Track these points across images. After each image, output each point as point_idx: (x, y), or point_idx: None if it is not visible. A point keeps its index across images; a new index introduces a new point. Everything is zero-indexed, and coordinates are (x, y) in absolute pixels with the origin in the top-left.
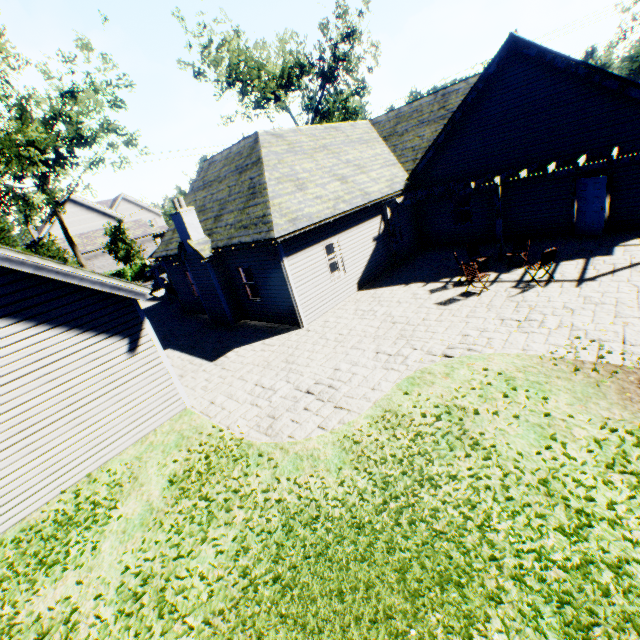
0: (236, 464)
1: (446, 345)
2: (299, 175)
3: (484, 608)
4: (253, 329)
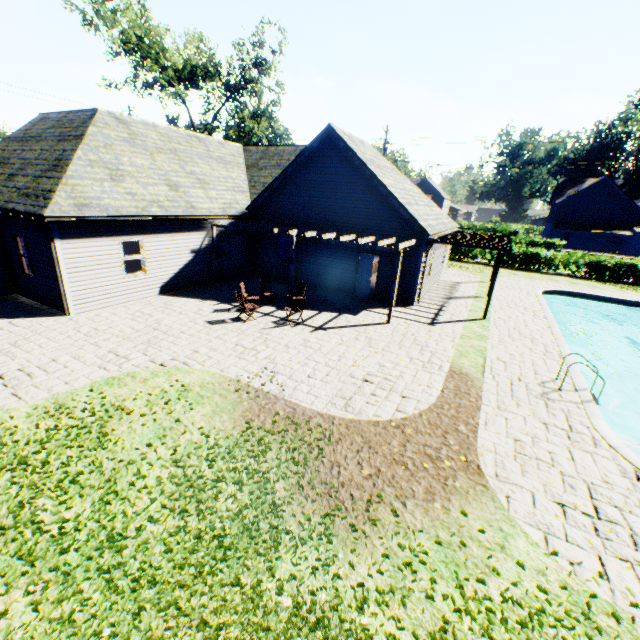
0: None
1: (174, 356)
2: (123, 166)
3: None
4: (16, 306)
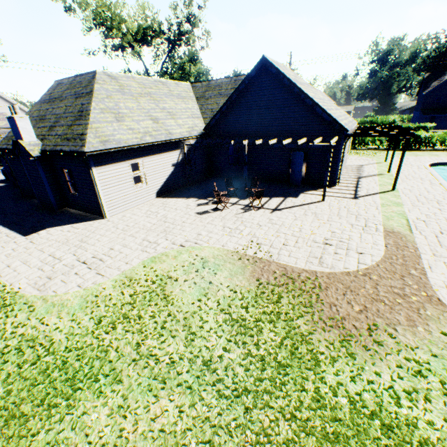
0: (4, 309)
1: (186, 239)
2: (121, 110)
3: (114, 386)
4: (70, 215)
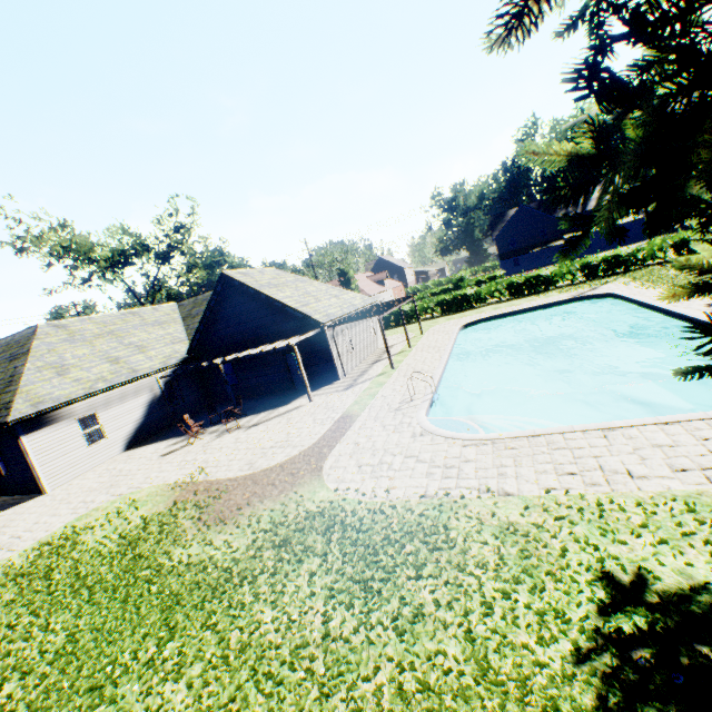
0: None
1: (130, 487)
2: (67, 361)
3: None
4: (0, 504)
